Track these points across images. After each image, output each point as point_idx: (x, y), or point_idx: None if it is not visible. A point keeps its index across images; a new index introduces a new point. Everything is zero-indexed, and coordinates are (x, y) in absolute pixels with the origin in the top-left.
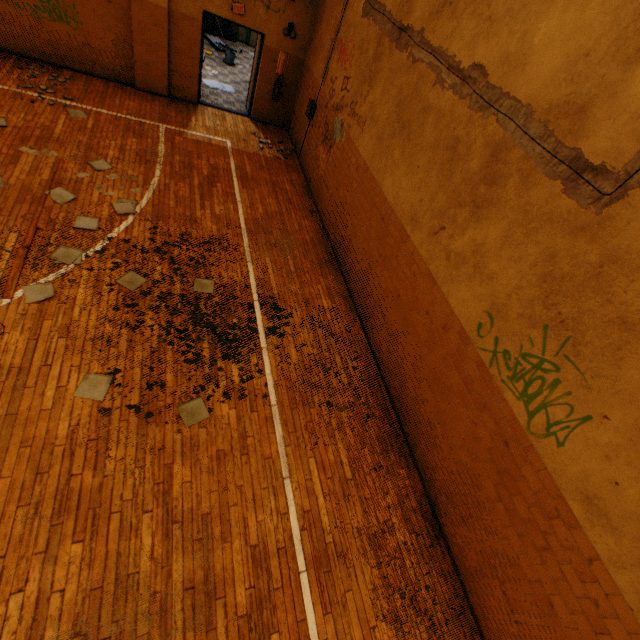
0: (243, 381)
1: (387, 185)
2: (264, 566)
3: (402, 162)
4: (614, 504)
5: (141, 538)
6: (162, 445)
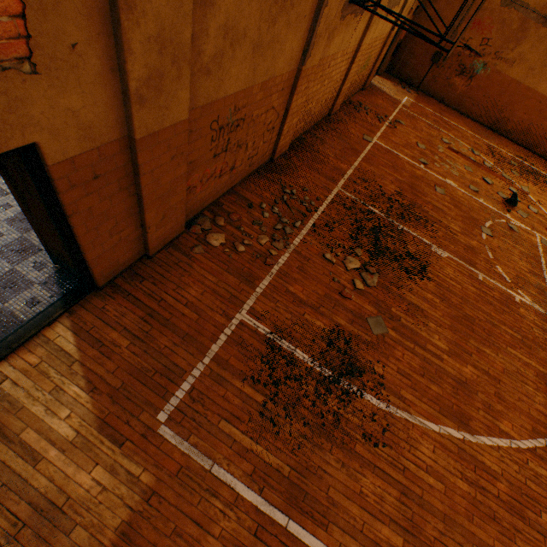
0: None
1: (542, 88)
2: None
3: None
4: None
5: None
6: None
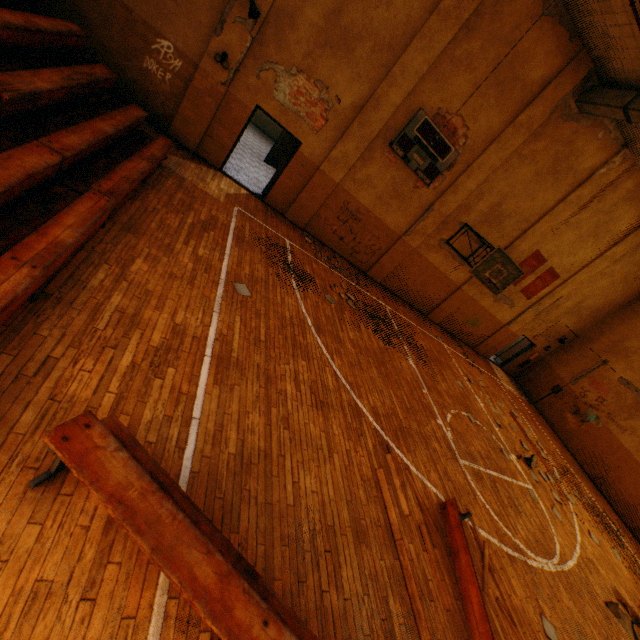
0: (635, 560)
1: None
2: None
3: None
4: None
5: None
6: None
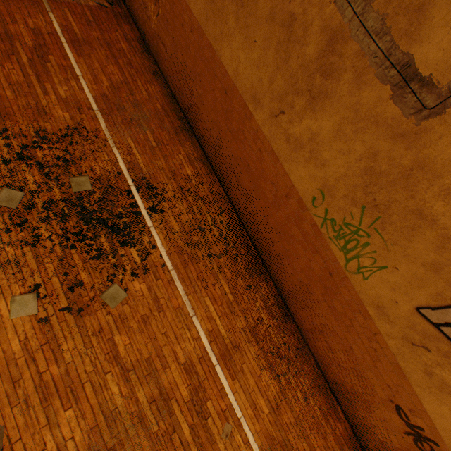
0: (143, 259)
1: (226, 56)
2: (193, 371)
3: (238, 32)
4: (393, 311)
5: (110, 389)
6: (100, 327)
